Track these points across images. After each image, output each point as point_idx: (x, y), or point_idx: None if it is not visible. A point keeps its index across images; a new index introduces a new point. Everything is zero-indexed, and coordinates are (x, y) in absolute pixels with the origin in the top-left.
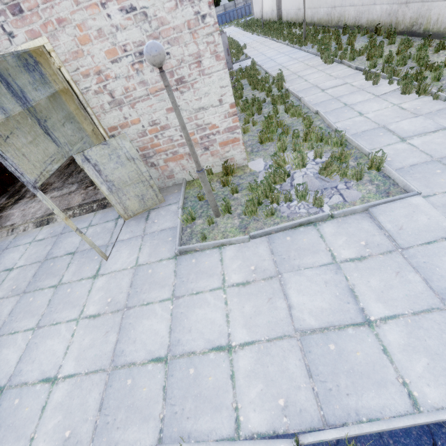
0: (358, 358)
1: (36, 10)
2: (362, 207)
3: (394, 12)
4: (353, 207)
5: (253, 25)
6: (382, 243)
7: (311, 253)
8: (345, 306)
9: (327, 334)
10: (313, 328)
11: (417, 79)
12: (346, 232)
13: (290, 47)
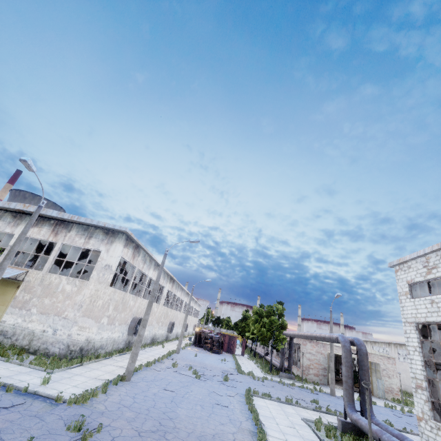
0: None
1: (370, 357)
2: None
3: None
4: None
5: None
6: None
7: None
8: None
9: None
10: None
11: None
12: None
13: None
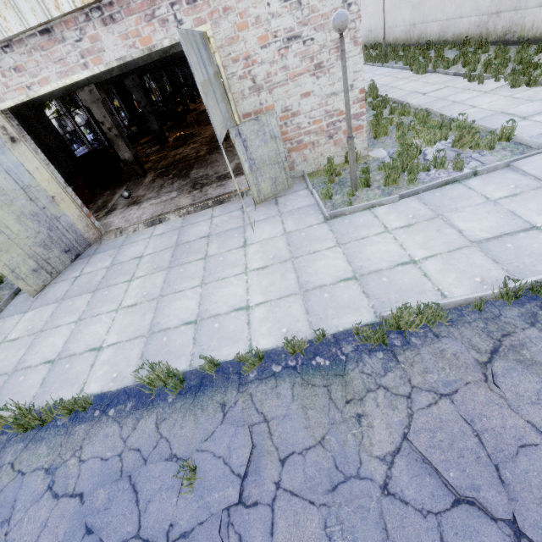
0: (535, 247)
1: None
2: (504, 162)
3: (483, 24)
4: (495, 163)
5: None
6: (530, 184)
7: (464, 199)
8: (512, 221)
9: (502, 239)
10: (487, 238)
11: (524, 74)
12: (493, 182)
13: (369, 66)
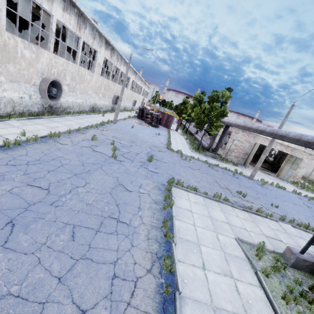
0: None
1: (293, 152)
2: None
3: (307, 175)
4: None
5: None
6: None
7: None
8: None
9: None
10: None
11: None
12: None
13: None
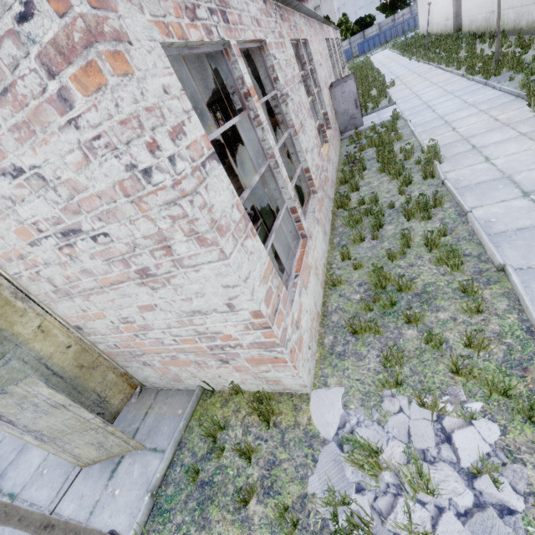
0: None
1: None
2: None
3: None
4: None
5: (414, 45)
6: None
7: None
8: None
9: None
10: None
11: None
12: None
13: (466, 81)
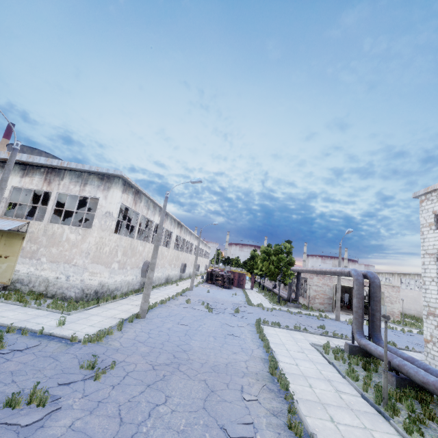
0: None
1: None
2: None
3: (419, 314)
4: None
5: None
6: None
7: None
8: None
9: None
10: None
11: None
12: None
13: None
